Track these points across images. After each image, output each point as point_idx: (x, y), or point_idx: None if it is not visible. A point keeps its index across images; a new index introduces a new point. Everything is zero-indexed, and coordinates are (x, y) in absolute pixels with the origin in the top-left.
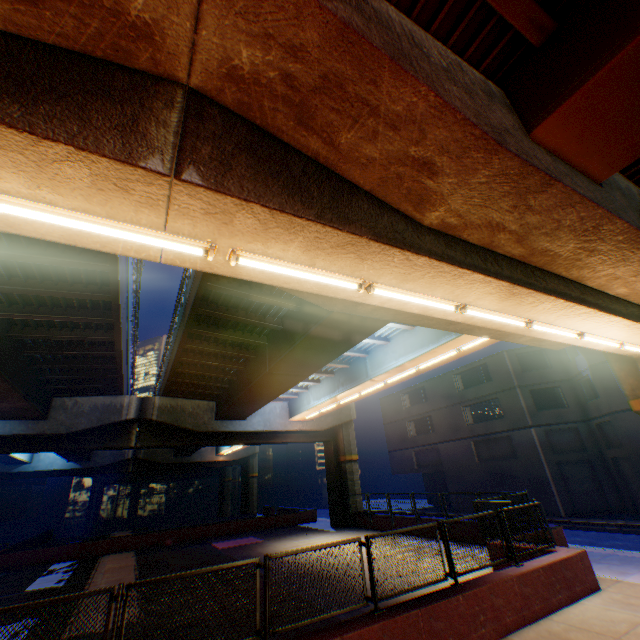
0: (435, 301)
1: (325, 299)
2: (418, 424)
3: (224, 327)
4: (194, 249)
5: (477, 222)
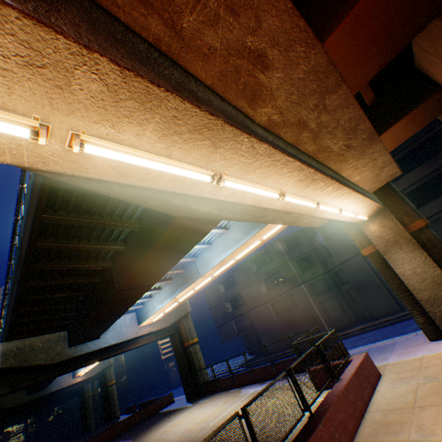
0: (265, 191)
1: (171, 205)
2: (233, 302)
3: (67, 258)
4: (14, 127)
5: (292, 120)
